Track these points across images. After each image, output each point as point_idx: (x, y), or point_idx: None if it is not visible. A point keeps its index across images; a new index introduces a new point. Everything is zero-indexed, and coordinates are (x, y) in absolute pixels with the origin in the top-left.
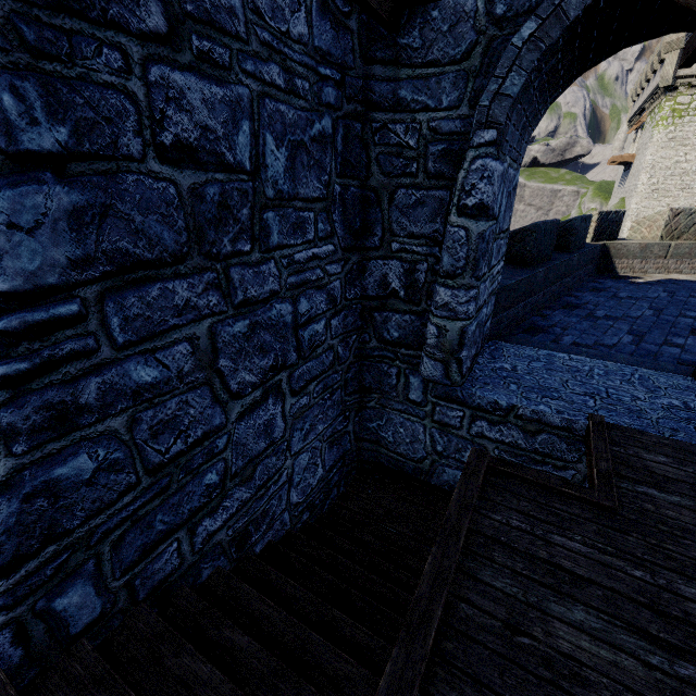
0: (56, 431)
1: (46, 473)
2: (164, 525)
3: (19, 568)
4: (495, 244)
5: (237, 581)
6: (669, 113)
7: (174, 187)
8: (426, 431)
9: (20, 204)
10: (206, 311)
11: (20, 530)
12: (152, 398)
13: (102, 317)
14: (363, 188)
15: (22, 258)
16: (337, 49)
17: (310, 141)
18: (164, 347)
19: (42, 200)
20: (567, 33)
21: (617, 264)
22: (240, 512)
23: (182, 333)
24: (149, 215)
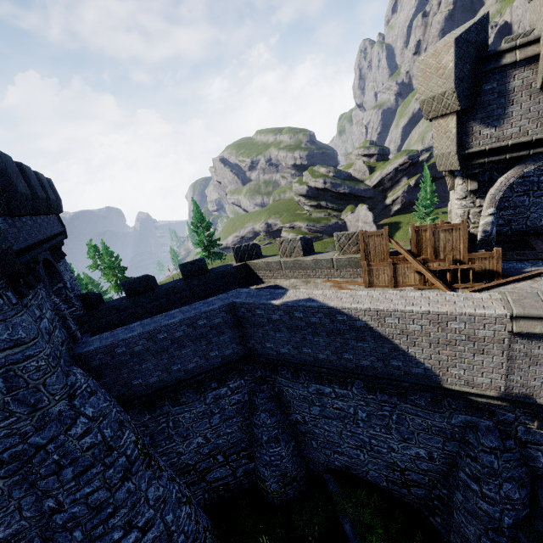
0: None
1: None
2: None
3: None
4: None
5: None
6: None
7: None
8: None
9: None
10: None
11: None
12: None
13: None
14: None
15: None
16: None
17: None
18: None
19: None
20: None
21: (259, 274)
22: None
23: None
24: None
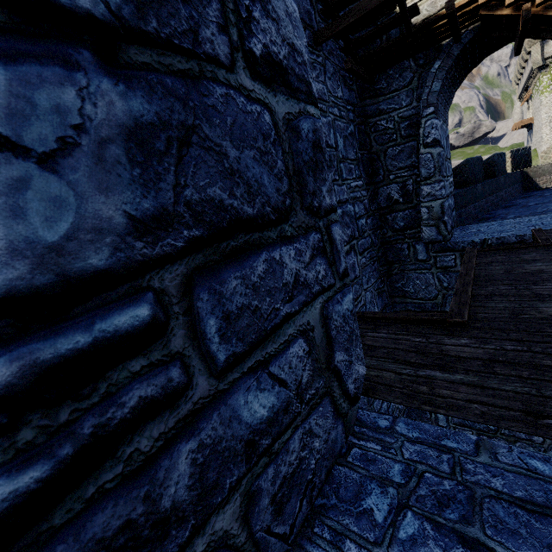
0: None
1: None
2: None
3: None
4: (446, 163)
5: None
6: (549, 82)
7: None
8: (434, 276)
9: None
10: None
11: None
12: None
13: None
14: (369, 154)
15: None
16: (350, 98)
17: (348, 135)
18: None
19: None
20: (455, 61)
21: (538, 182)
22: None
23: None
24: None
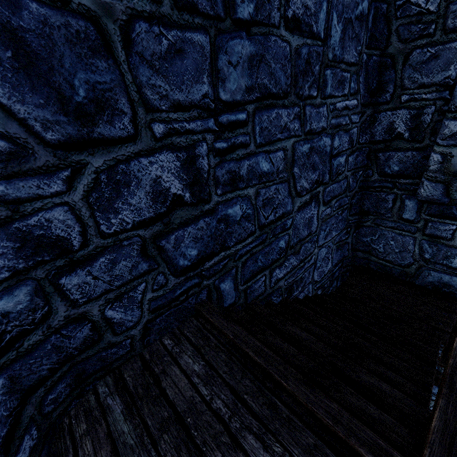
0: (231, 187)
1: (225, 210)
2: (261, 263)
3: (212, 258)
4: None
5: (298, 305)
6: None
7: (289, 47)
8: (416, 242)
9: (233, 50)
10: (292, 133)
11: (214, 237)
12: (265, 182)
13: (253, 125)
14: (382, 56)
15: (230, 82)
16: None
17: (354, 19)
18: (273, 151)
19: (240, 49)
20: None
21: None
22: (291, 273)
23: (281, 144)
24: (277, 64)
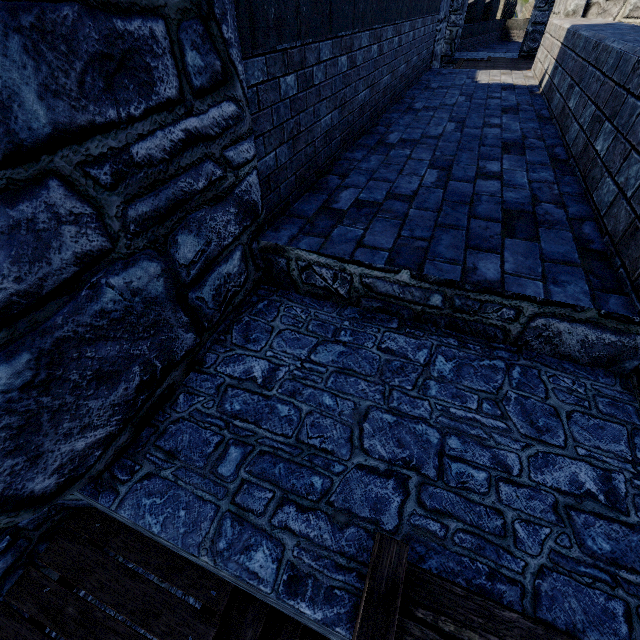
0: None
1: None
2: None
3: None
4: (466, 2)
5: None
6: None
7: None
8: None
9: None
10: None
11: None
12: None
13: None
14: None
15: None
16: None
17: None
18: None
19: None
20: None
21: (511, 34)
22: None
23: None
24: None
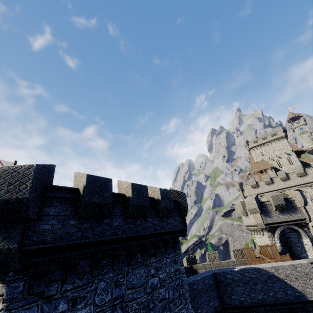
0: None
1: None
2: None
3: None
4: None
5: None
6: None
7: None
8: None
9: None
10: None
11: None
12: None
13: None
14: None
15: None
16: None
17: None
18: None
19: None
20: None
21: (199, 272)
22: None
23: None
24: None
